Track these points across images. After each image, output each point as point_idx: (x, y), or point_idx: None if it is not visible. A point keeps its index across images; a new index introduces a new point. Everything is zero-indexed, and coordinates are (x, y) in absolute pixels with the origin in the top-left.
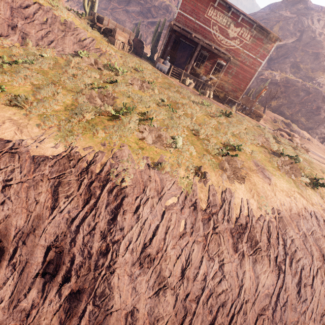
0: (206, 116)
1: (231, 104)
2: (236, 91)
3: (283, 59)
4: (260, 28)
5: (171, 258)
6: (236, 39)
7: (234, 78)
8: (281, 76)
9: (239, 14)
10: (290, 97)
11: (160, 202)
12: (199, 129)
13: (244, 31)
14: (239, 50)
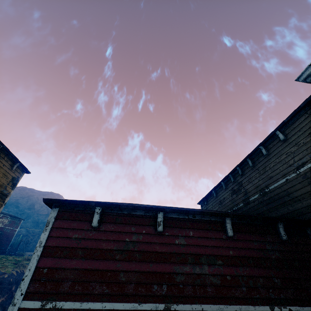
0: (0, 258)
1: (2, 254)
2: (4, 246)
3: (27, 220)
4: (12, 217)
5: (11, 288)
6: (0, 223)
7: (2, 240)
8: (29, 230)
9: (0, 214)
10: (38, 240)
11: (3, 277)
12: (1, 261)
13: (4, 219)
14: (3, 227)
